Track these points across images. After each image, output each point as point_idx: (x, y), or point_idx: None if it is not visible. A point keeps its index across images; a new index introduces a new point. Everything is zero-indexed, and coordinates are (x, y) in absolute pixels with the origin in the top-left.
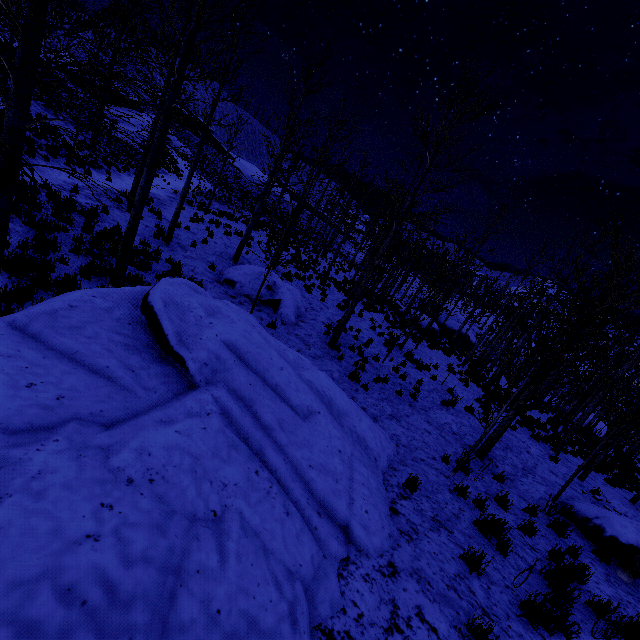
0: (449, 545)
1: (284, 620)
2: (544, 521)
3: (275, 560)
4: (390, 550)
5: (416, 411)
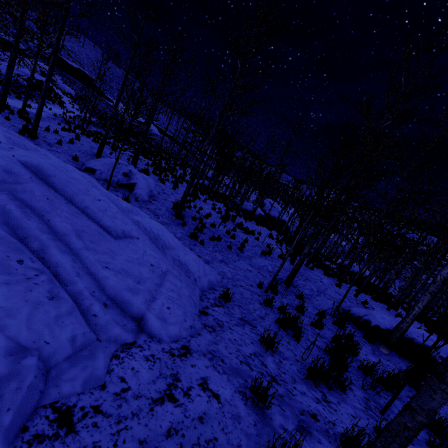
0: (251, 335)
1: None
2: (331, 321)
3: None
4: (188, 337)
5: (242, 259)
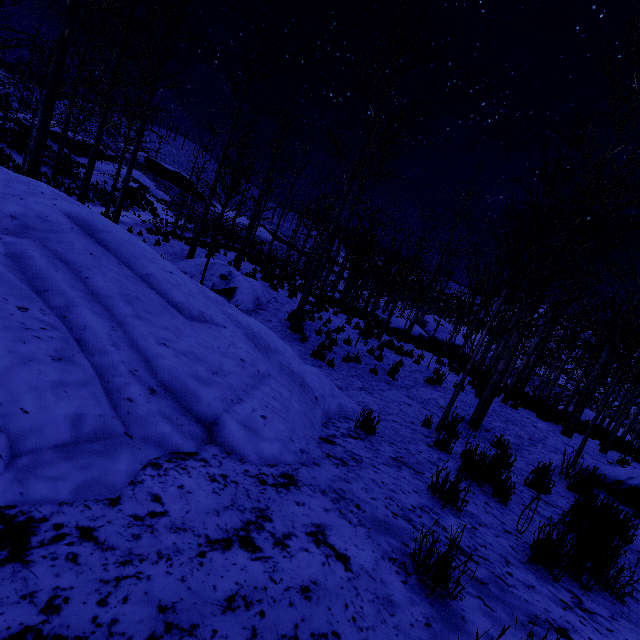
0: (413, 481)
1: None
2: (563, 485)
3: None
4: (295, 465)
5: (395, 388)
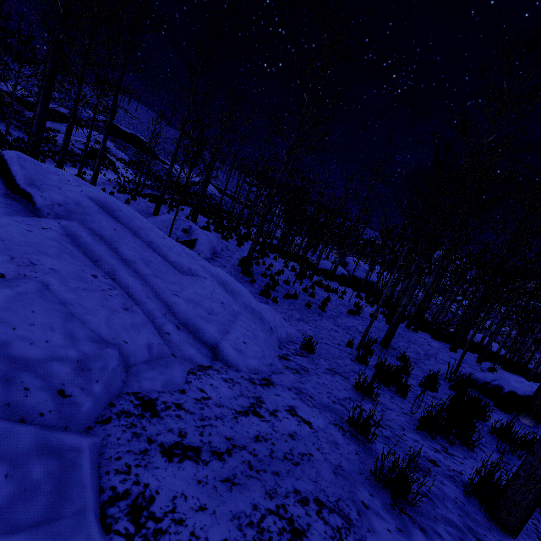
0: (343, 383)
1: (63, 362)
2: (447, 386)
3: (83, 326)
4: (269, 373)
5: (324, 318)
